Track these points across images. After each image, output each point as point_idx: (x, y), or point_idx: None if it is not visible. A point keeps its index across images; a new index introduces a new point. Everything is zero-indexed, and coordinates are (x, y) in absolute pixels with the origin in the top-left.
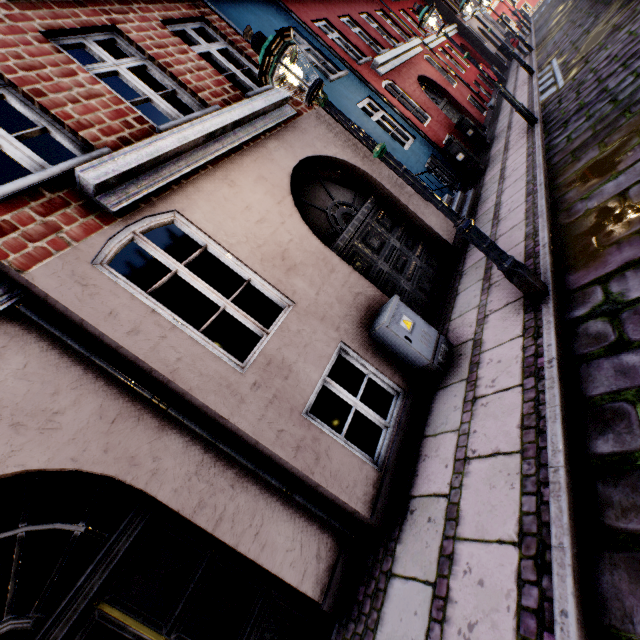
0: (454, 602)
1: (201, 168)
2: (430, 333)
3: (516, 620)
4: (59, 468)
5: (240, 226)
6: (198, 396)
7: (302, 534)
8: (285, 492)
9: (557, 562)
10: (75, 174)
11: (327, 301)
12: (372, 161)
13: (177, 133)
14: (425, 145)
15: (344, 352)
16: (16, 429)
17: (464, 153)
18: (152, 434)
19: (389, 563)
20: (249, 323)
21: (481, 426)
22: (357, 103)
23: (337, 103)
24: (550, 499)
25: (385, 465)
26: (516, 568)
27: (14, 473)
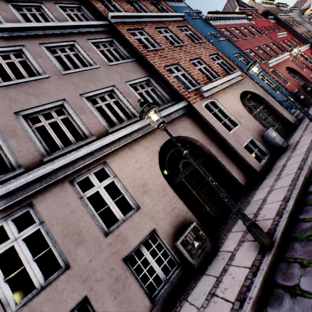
0: (283, 173)
1: (219, 90)
2: (281, 139)
3: (297, 167)
4: (195, 140)
5: (228, 104)
6: (221, 134)
7: (239, 172)
8: (236, 162)
9: (309, 158)
10: (200, 89)
11: (249, 126)
12: (265, 94)
13: (217, 82)
14: (286, 92)
15: (253, 139)
16: (189, 131)
17: (304, 95)
18: (209, 140)
19: (263, 179)
20: (230, 125)
21: (295, 153)
22: (259, 76)
23: (252, 76)
24: (310, 153)
25: (263, 165)
26: (299, 163)
27: (188, 138)
